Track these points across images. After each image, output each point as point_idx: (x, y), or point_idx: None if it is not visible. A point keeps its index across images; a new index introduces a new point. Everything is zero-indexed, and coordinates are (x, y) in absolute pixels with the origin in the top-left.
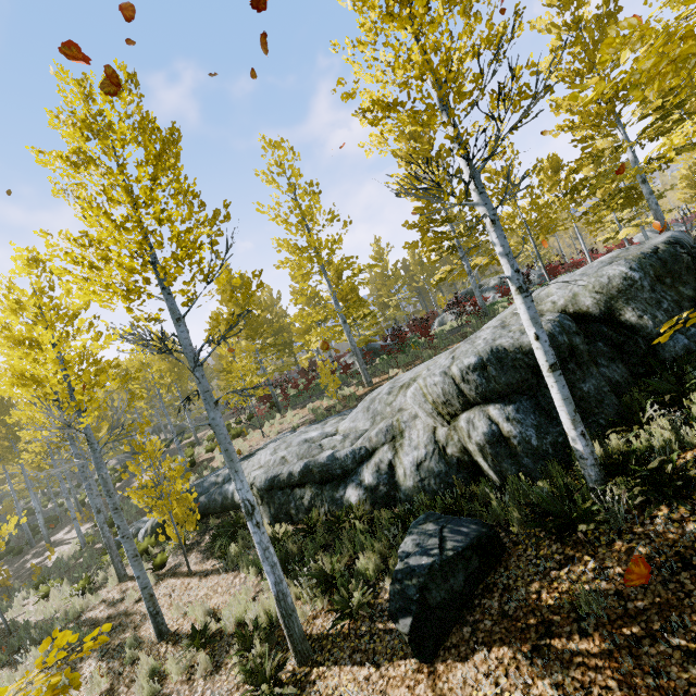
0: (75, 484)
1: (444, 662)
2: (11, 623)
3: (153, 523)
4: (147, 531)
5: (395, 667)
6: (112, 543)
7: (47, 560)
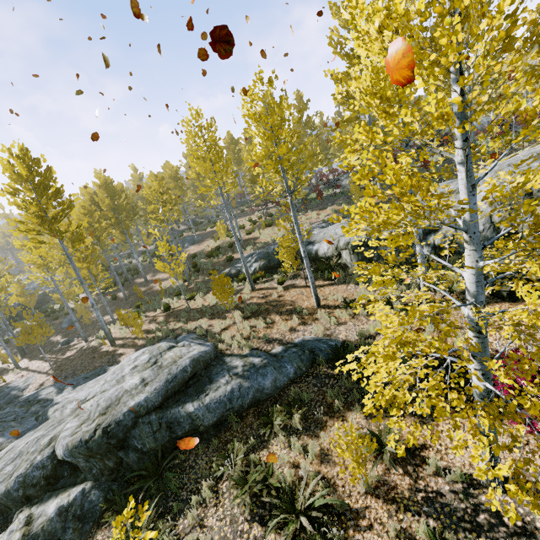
0: (127, 252)
1: (524, 302)
2: (186, 307)
3: (260, 265)
4: (256, 269)
5: (492, 305)
6: (248, 270)
7: (154, 288)
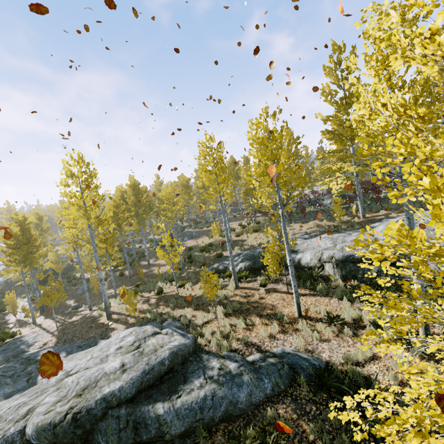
0: (140, 238)
1: None
2: (175, 294)
3: (246, 265)
4: (242, 268)
5: None
6: (235, 269)
7: (154, 271)
